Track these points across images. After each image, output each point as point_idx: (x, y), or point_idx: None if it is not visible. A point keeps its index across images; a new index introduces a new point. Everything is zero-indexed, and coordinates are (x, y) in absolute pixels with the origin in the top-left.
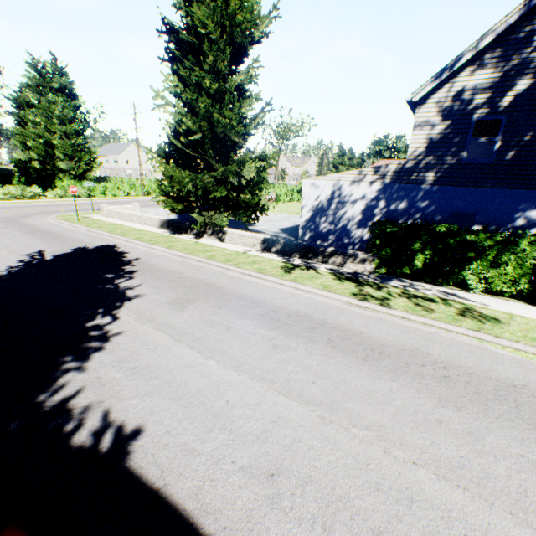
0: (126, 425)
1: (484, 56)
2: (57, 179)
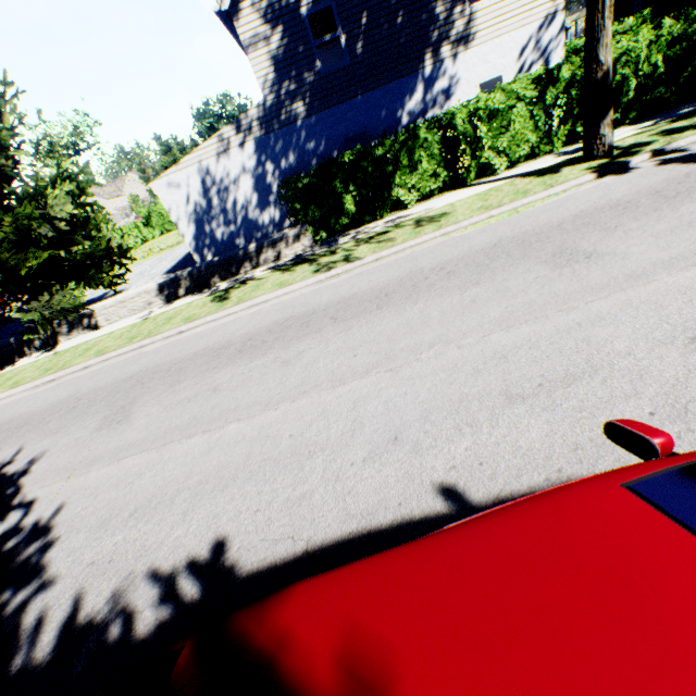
0: (196, 556)
1: None
2: None
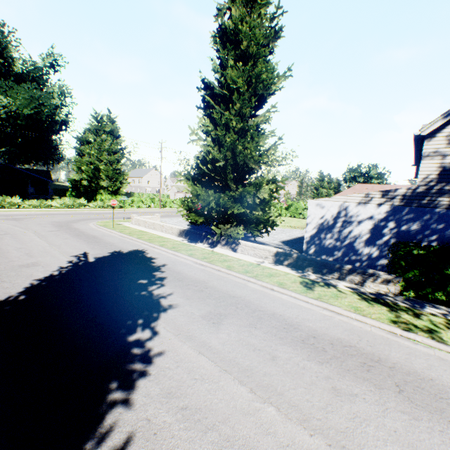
0: None
1: None
2: (98, 193)
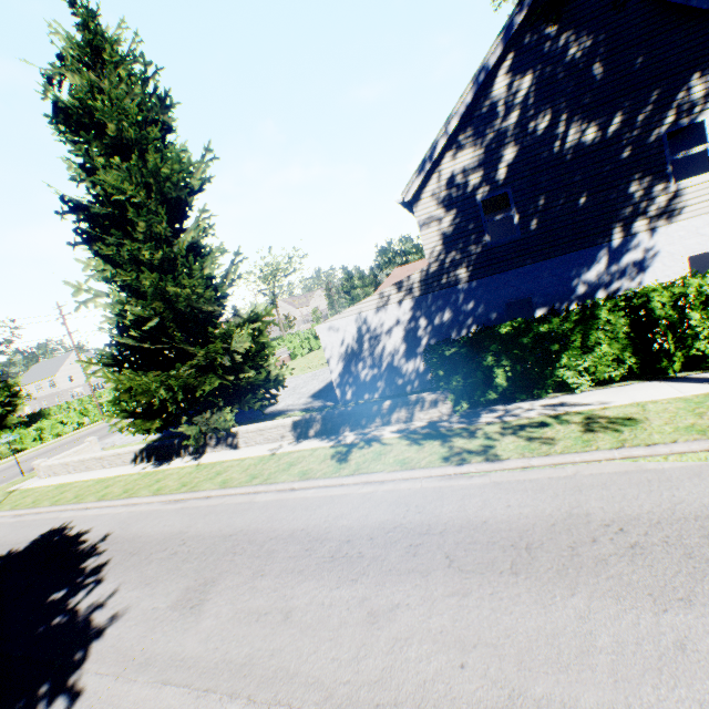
0: None
1: (458, 138)
2: None
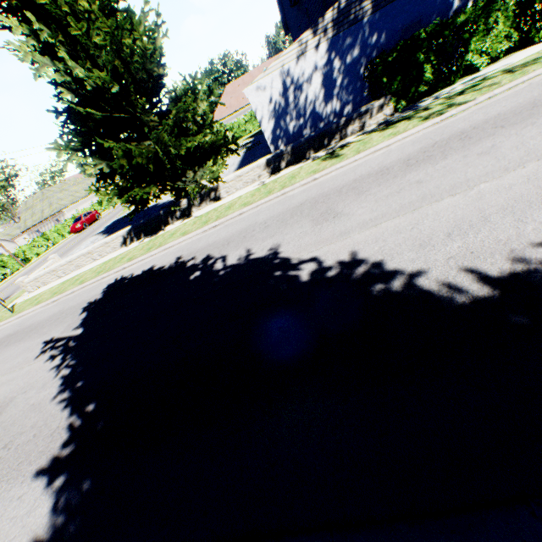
0: None
1: None
2: None
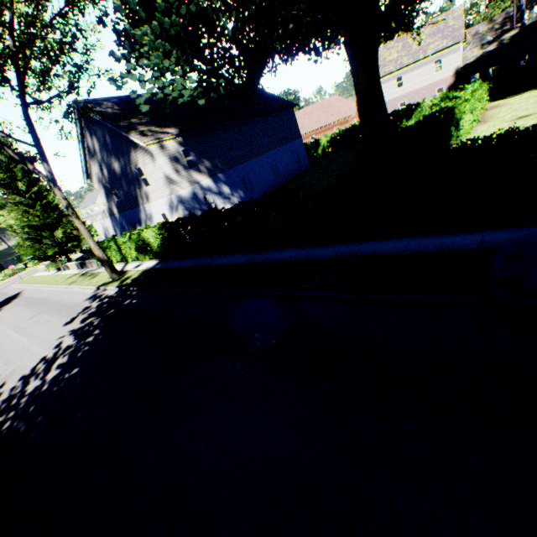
0: None
1: (91, 160)
2: None
